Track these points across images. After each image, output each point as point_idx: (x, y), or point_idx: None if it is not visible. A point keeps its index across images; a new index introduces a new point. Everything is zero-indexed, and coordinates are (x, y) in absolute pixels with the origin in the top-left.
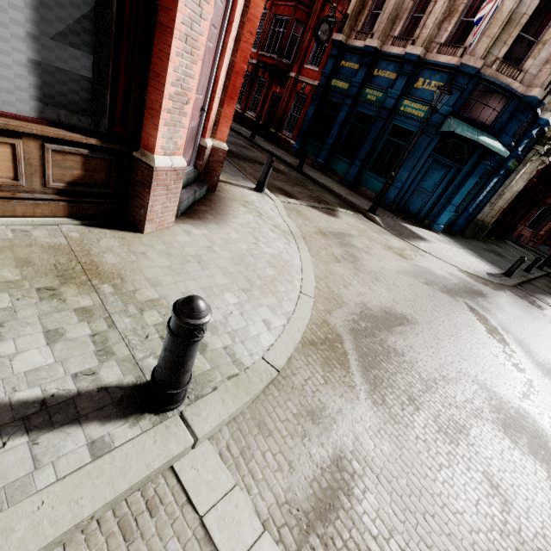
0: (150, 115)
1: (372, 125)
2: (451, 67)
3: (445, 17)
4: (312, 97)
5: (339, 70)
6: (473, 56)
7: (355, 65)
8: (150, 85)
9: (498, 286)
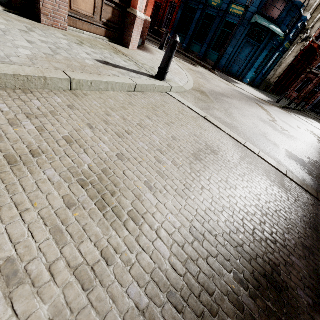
0: None
1: (214, 21)
2: None
3: None
4: (180, 5)
5: None
6: None
7: None
8: None
9: (272, 105)
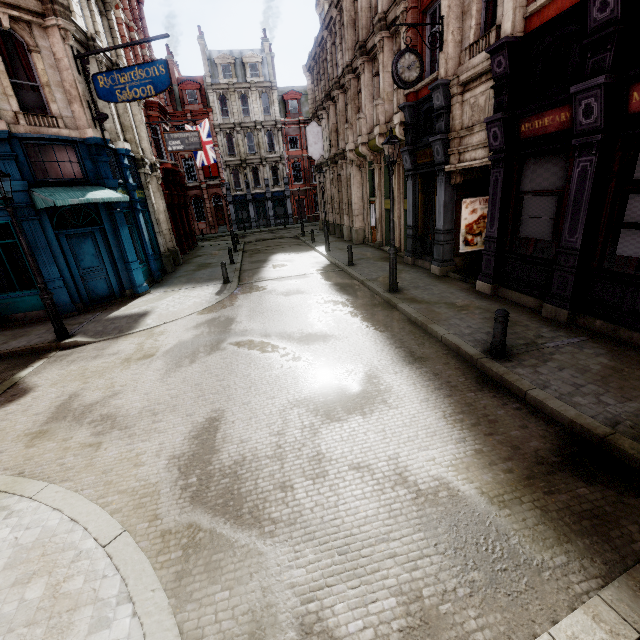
0: None
1: None
2: None
3: None
4: None
5: None
6: None
7: None
8: None
9: (232, 297)
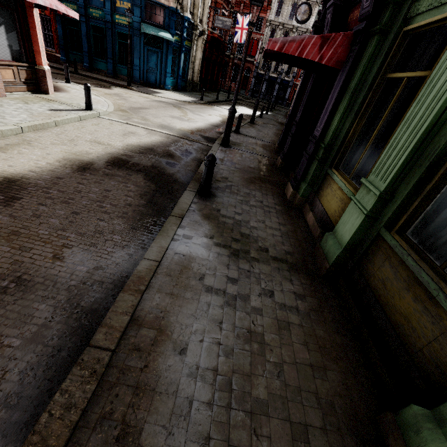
0: (37, 54)
1: (106, 34)
2: None
3: None
4: (55, 18)
5: None
6: None
7: None
8: (33, 45)
9: (195, 104)
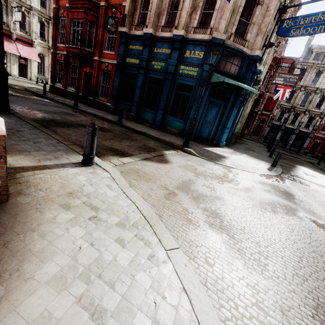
0: None
1: (163, 85)
2: (206, 41)
3: (192, 11)
4: (115, 72)
5: (129, 51)
6: (218, 32)
7: (140, 47)
8: None
9: (280, 177)
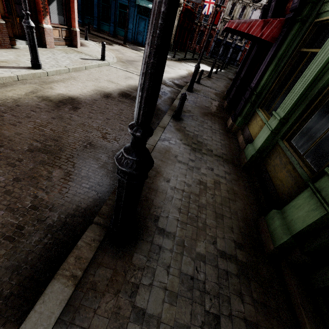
0: (73, 20)
1: (111, 4)
2: None
3: None
4: None
5: None
6: None
7: None
8: (71, 13)
9: (169, 60)
